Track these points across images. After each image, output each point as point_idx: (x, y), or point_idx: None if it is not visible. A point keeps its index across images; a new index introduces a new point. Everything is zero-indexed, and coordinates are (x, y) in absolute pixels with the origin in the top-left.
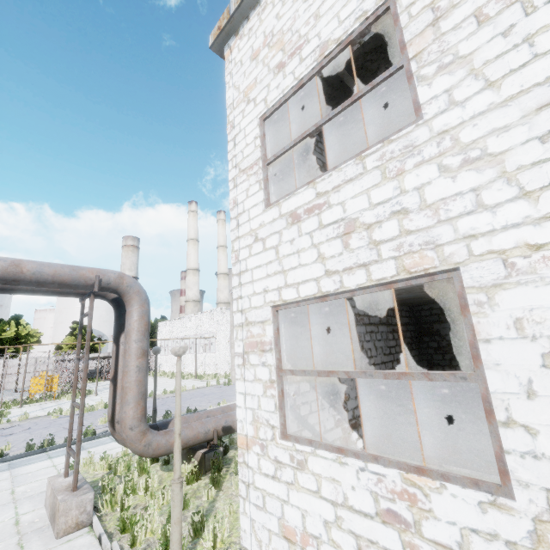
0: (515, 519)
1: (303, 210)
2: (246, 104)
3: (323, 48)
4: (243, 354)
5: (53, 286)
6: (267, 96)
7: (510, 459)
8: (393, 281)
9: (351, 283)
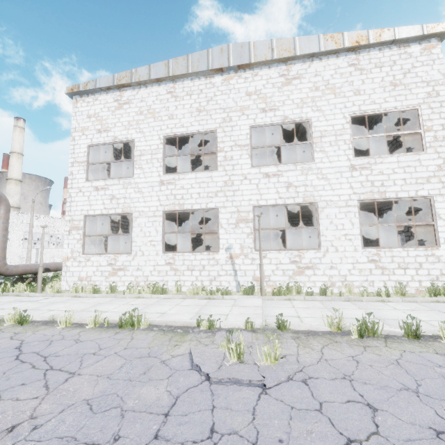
0: (131, 257)
1: (100, 188)
2: (82, 134)
3: (115, 138)
4: (69, 231)
5: None
6: (93, 139)
7: (133, 247)
8: (121, 213)
9: (111, 212)
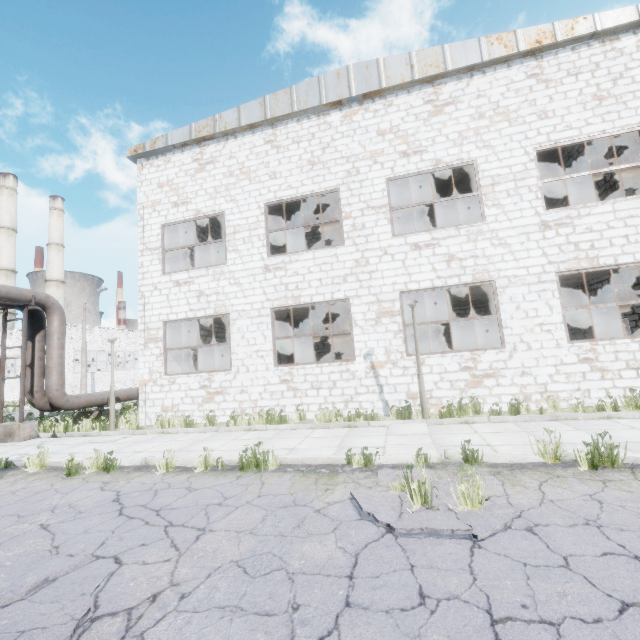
0: (231, 375)
1: (183, 282)
2: (153, 211)
3: (198, 212)
4: (145, 344)
5: (4, 300)
6: (167, 216)
7: (233, 361)
8: (213, 315)
9: (199, 315)
